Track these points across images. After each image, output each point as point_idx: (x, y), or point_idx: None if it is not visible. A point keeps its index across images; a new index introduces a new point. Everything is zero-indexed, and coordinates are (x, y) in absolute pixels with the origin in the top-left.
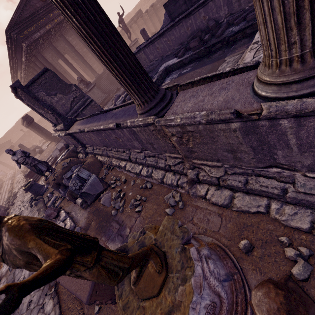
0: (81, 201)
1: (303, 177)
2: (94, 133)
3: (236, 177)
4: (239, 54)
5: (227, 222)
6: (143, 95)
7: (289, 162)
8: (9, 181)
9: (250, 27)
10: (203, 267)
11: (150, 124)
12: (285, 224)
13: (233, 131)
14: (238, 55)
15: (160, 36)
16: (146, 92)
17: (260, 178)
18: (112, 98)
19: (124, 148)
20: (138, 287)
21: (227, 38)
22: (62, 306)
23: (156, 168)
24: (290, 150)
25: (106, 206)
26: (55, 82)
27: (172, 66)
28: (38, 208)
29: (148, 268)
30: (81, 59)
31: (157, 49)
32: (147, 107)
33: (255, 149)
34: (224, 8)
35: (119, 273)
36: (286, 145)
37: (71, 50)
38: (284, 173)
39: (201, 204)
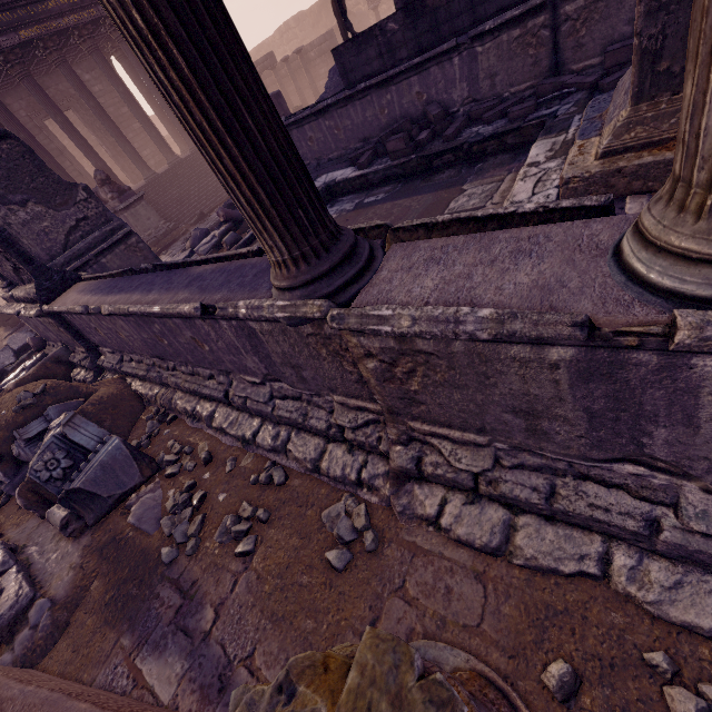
0: (66, 515)
1: (702, 494)
2: (129, 321)
3: (524, 476)
4: (494, 183)
5: (500, 598)
6: (298, 240)
7: (676, 457)
8: None
9: (515, 133)
10: None
11: (309, 321)
12: (654, 613)
13: (547, 367)
14: (492, 185)
15: (318, 113)
16: (309, 233)
17: (586, 484)
18: (185, 234)
19: (213, 369)
20: None
21: (467, 146)
22: None
23: (300, 429)
24: (691, 430)
25: (143, 531)
26: (26, 172)
27: (341, 183)
28: None
29: None
30: (111, 130)
31: (308, 142)
32: (306, 273)
33: (596, 417)
34: (461, 85)
35: None
36: (686, 419)
37: (85, 105)
38: (654, 479)
39: (426, 542)
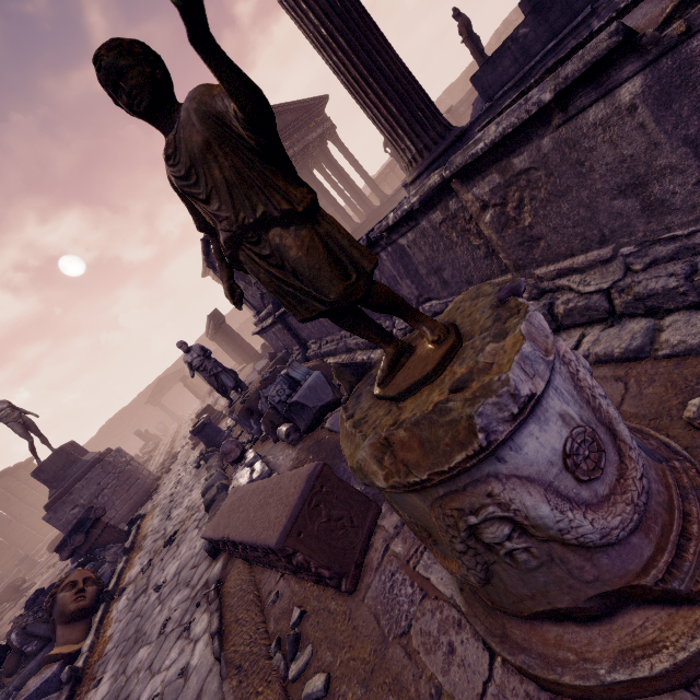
0: (288, 427)
1: None
2: None
3: (659, 270)
4: None
5: (642, 385)
6: (420, 136)
7: None
8: (170, 439)
9: None
10: (556, 344)
11: (433, 192)
12: None
13: (627, 115)
14: None
15: None
16: (427, 129)
17: None
18: None
19: (380, 318)
20: (390, 384)
21: None
22: (226, 617)
23: None
24: None
25: (335, 433)
26: None
27: None
28: (209, 465)
29: (415, 355)
30: None
31: None
32: (428, 158)
33: (699, 146)
34: None
35: (351, 275)
36: None
37: None
38: None
39: None
